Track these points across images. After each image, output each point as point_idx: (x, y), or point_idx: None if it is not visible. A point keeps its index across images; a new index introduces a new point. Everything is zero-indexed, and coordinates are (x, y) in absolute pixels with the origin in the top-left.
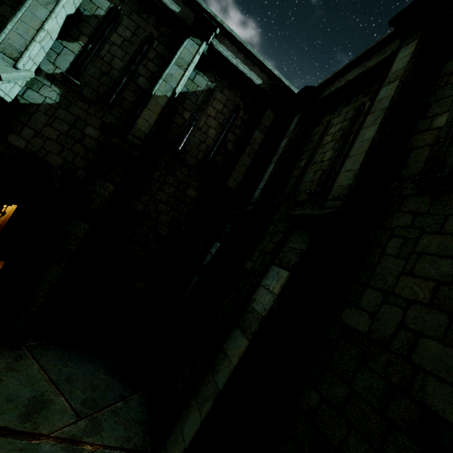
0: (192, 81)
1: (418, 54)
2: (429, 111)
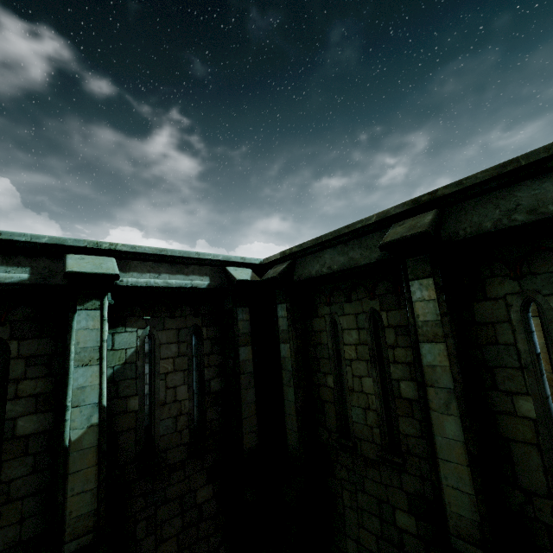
0: (113, 349)
1: (448, 308)
2: (497, 380)
